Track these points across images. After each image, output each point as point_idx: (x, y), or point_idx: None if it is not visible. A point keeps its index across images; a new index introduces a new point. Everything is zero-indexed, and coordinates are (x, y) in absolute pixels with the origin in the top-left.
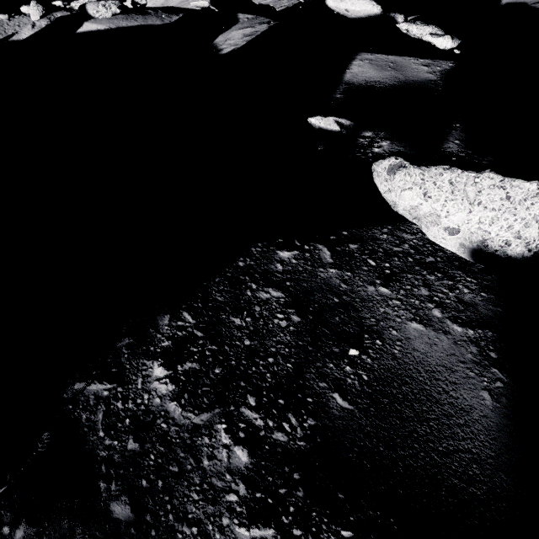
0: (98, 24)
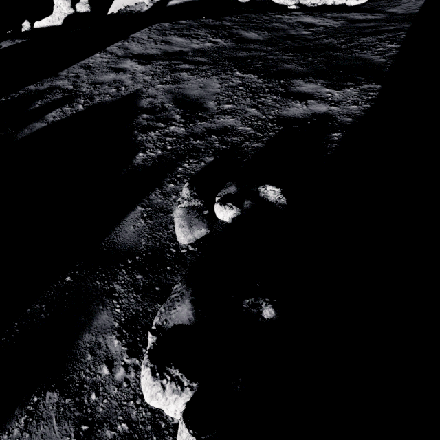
0: (175, 2)
